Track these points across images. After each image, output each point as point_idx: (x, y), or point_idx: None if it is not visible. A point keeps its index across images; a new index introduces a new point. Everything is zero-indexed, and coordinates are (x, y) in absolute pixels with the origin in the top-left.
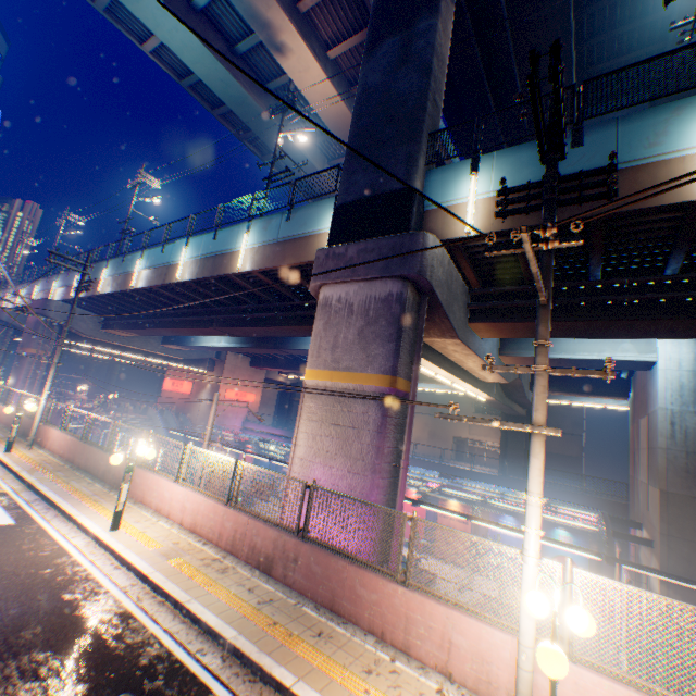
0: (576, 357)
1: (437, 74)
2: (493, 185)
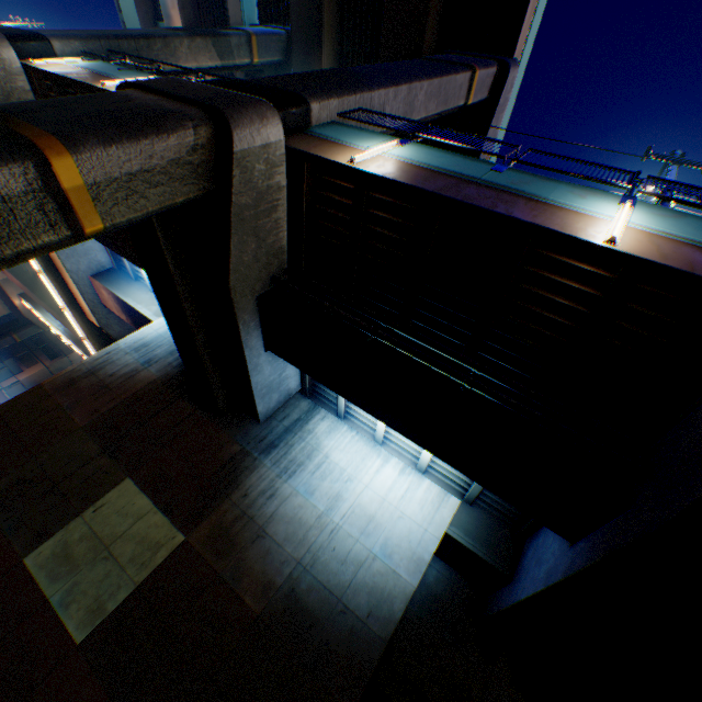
0: (126, 299)
1: (160, 51)
2: (81, 65)
